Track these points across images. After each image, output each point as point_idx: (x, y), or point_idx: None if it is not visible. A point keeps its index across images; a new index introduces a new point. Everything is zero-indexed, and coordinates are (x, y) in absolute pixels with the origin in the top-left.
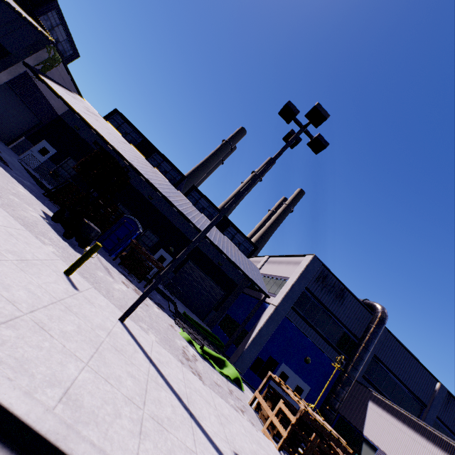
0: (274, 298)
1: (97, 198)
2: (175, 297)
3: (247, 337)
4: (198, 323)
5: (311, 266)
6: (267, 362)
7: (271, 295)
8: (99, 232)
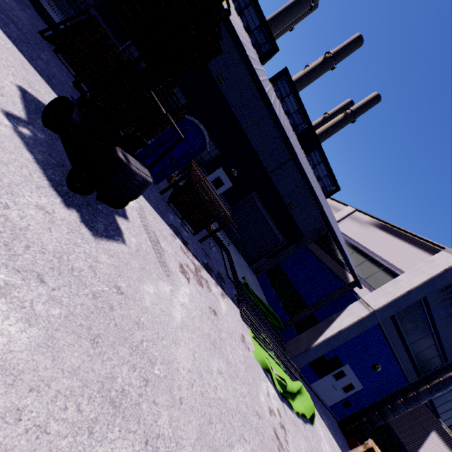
0: (370, 294)
1: (148, 88)
2: (230, 244)
3: (315, 329)
4: (260, 299)
5: (450, 272)
6: (331, 362)
7: (361, 281)
8: (150, 181)
